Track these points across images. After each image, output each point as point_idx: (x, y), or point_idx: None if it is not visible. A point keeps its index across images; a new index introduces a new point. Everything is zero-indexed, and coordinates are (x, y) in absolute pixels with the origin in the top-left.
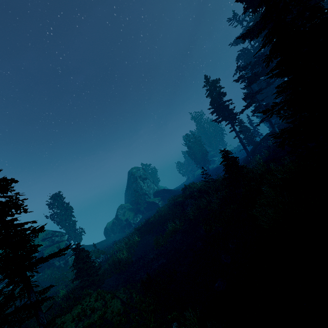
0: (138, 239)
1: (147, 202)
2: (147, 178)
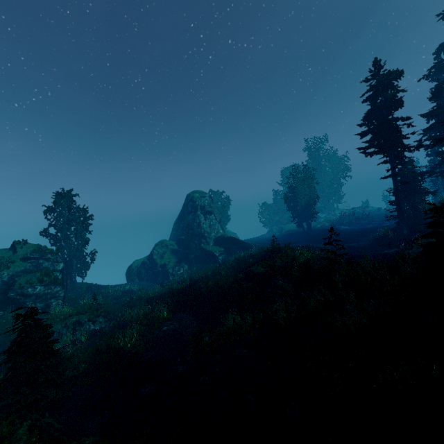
0: (167, 315)
1: (202, 249)
2: (213, 212)
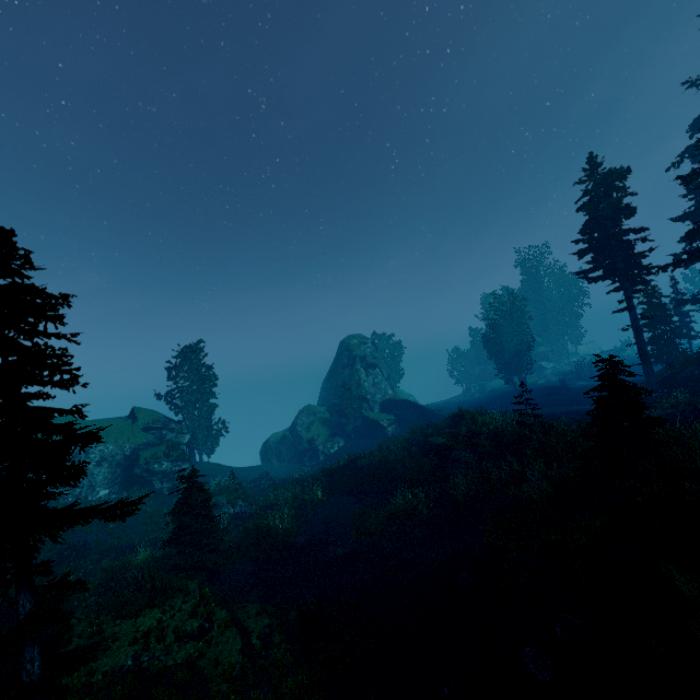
0: (322, 496)
1: (364, 417)
2: (378, 365)
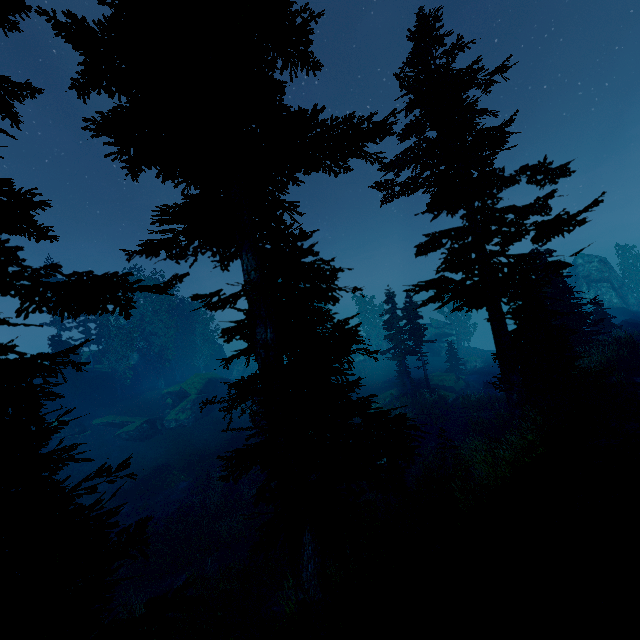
0: None
1: None
2: (604, 279)
